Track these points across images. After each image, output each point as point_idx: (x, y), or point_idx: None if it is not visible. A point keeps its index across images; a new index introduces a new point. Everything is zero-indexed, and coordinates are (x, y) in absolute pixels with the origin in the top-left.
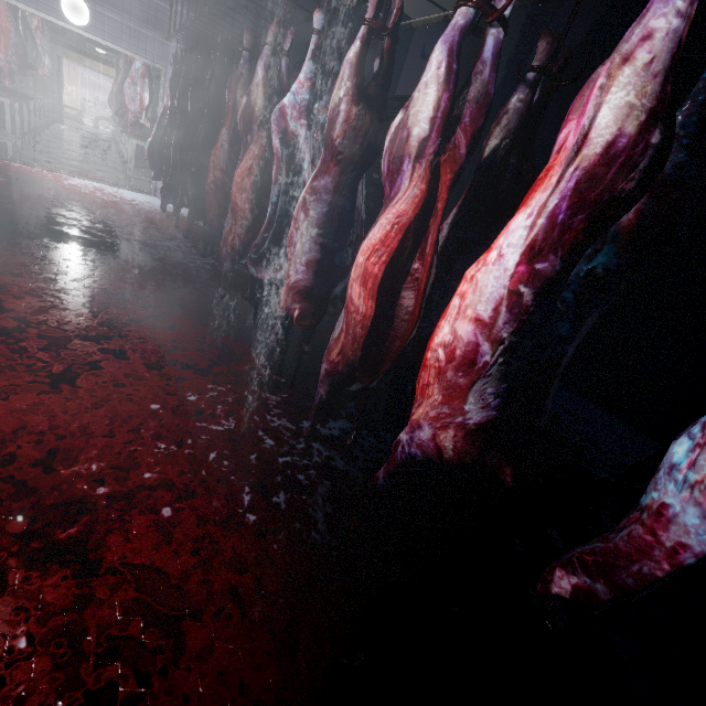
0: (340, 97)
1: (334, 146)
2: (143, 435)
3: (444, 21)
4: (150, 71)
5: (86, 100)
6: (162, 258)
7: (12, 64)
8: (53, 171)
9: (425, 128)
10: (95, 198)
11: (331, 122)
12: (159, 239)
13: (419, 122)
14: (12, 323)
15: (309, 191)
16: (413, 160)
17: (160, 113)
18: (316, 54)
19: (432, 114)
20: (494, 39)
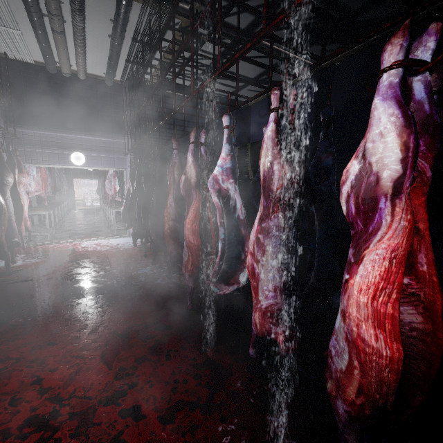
0: (270, 162)
1: (276, 195)
2: None
3: (266, 97)
4: (118, 173)
5: (86, 193)
6: (144, 285)
7: (49, 193)
8: (72, 242)
9: (394, 169)
10: (96, 251)
11: (268, 181)
12: (138, 269)
13: (386, 166)
14: (49, 407)
15: (260, 231)
16: (388, 198)
17: (126, 192)
18: (229, 139)
19: (400, 156)
20: (421, 83)
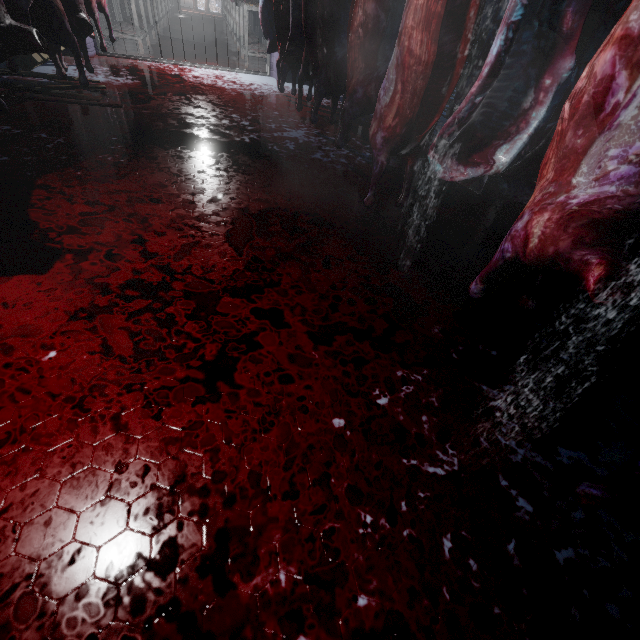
0: None
1: None
2: (336, 491)
3: None
4: None
5: None
6: (293, 155)
7: None
8: (178, 64)
9: None
10: (217, 88)
11: None
12: (285, 130)
13: None
14: (157, 276)
15: None
16: None
17: None
18: None
19: None
20: None
